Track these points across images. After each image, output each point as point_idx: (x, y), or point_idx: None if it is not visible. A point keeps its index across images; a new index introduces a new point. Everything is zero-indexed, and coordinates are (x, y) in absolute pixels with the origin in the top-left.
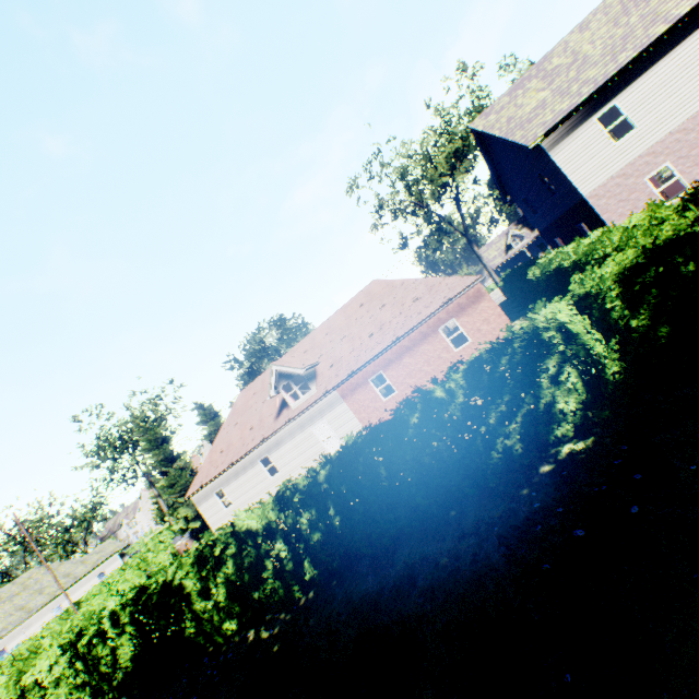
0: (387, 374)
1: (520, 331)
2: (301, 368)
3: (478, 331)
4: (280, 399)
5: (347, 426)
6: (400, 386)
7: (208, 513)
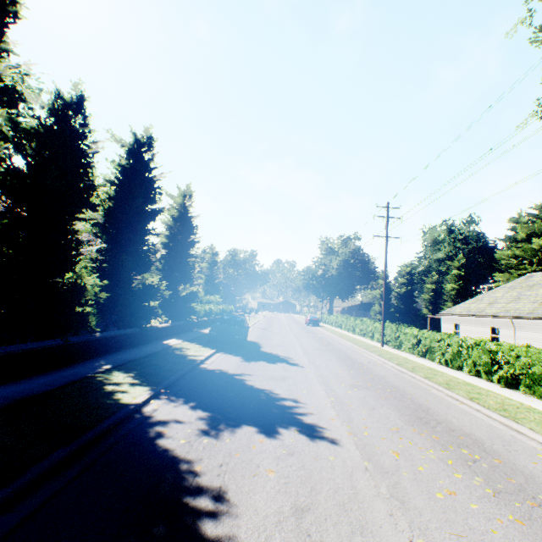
0: None
1: None
2: None
3: None
4: None
5: None
6: None
7: None
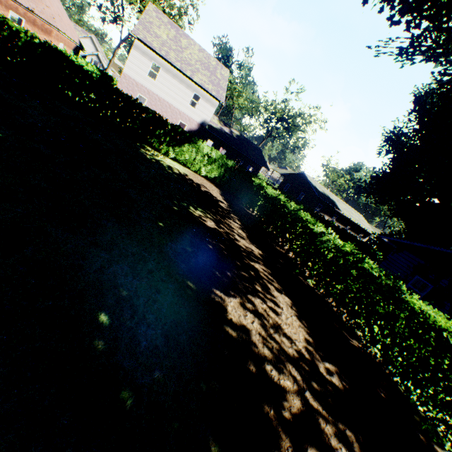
0: None
1: None
2: None
3: None
4: None
5: None
6: None
7: None
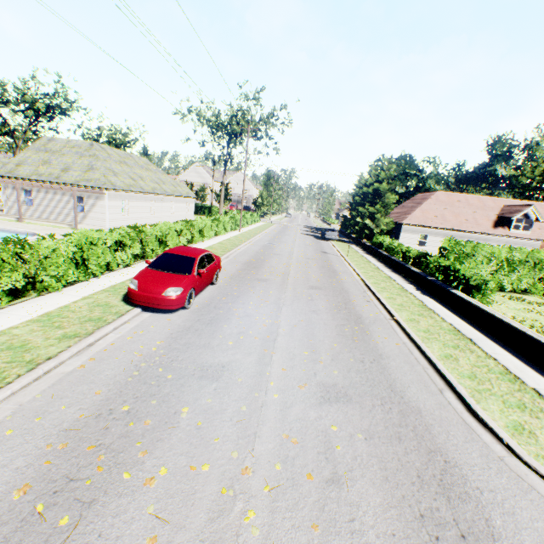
0: None
1: None
2: (543, 220)
3: None
4: (491, 219)
5: None
6: None
7: (403, 240)
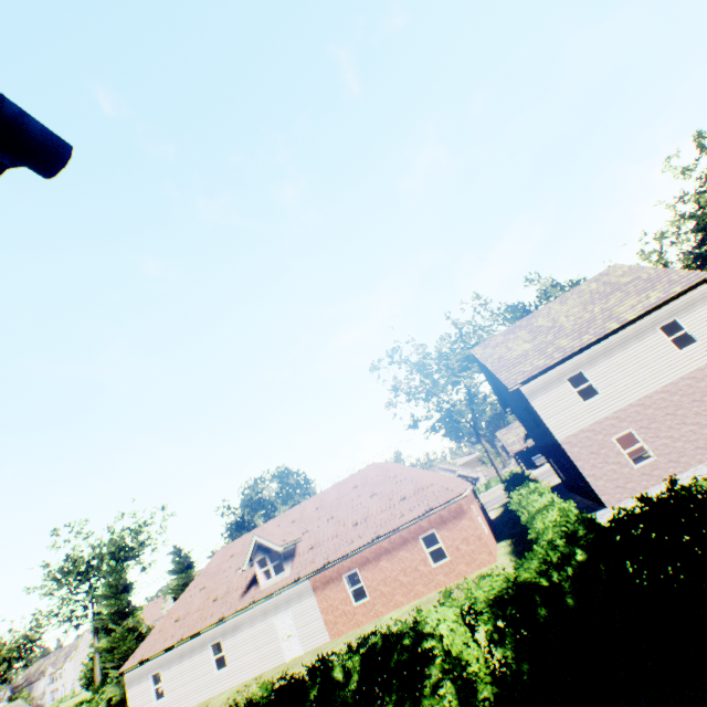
0: (362, 573)
1: (421, 620)
2: (280, 545)
3: (458, 549)
4: (253, 570)
5: (311, 626)
6: (373, 591)
7: (134, 701)
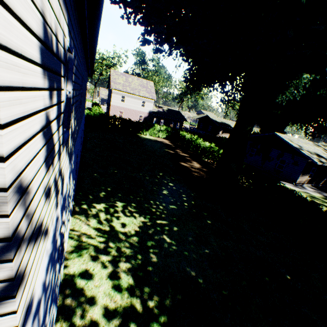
0: None
1: None
2: None
3: None
4: None
5: None
6: None
7: None
